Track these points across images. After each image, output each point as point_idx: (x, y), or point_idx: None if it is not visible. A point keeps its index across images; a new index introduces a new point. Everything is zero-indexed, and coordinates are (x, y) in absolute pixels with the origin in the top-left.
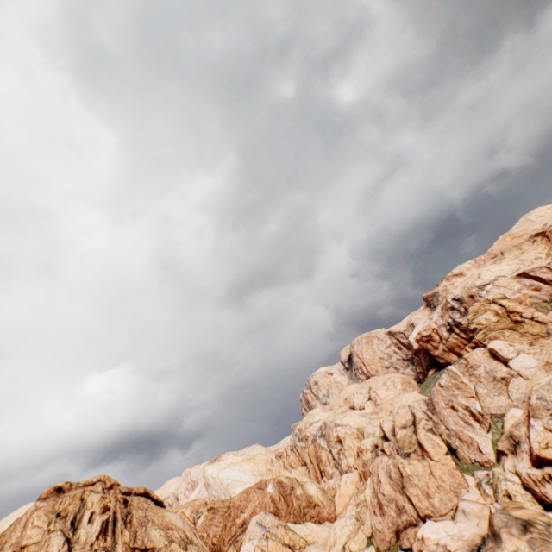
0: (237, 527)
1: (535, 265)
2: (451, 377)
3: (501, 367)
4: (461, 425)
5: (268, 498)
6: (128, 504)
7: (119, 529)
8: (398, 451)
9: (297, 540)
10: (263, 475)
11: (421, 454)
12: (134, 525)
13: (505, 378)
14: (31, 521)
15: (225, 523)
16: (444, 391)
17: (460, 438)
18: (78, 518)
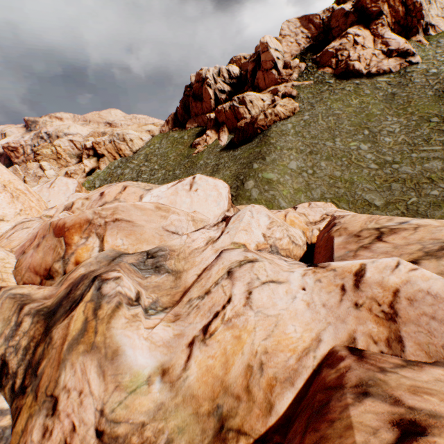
0: None
1: (78, 140)
2: (15, 170)
3: (42, 172)
4: None
5: None
6: None
7: None
8: None
9: None
10: None
11: None
12: None
13: (41, 177)
14: None
15: None
16: None
17: None
18: None
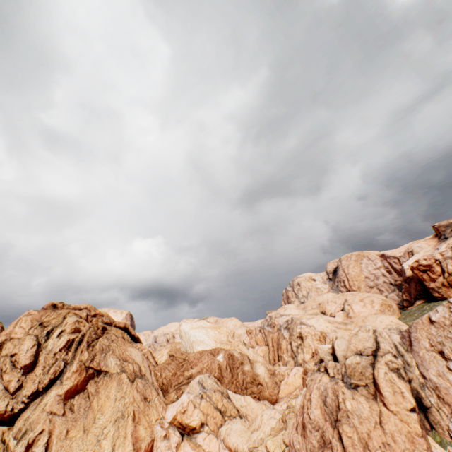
0: (184, 378)
1: None
2: None
3: None
4: (449, 381)
5: (216, 365)
6: (106, 332)
7: (81, 349)
8: (343, 377)
9: (230, 408)
10: (223, 344)
11: (373, 394)
12: (96, 350)
13: None
14: (20, 322)
15: (176, 371)
16: (434, 328)
17: (440, 396)
18: (54, 331)
